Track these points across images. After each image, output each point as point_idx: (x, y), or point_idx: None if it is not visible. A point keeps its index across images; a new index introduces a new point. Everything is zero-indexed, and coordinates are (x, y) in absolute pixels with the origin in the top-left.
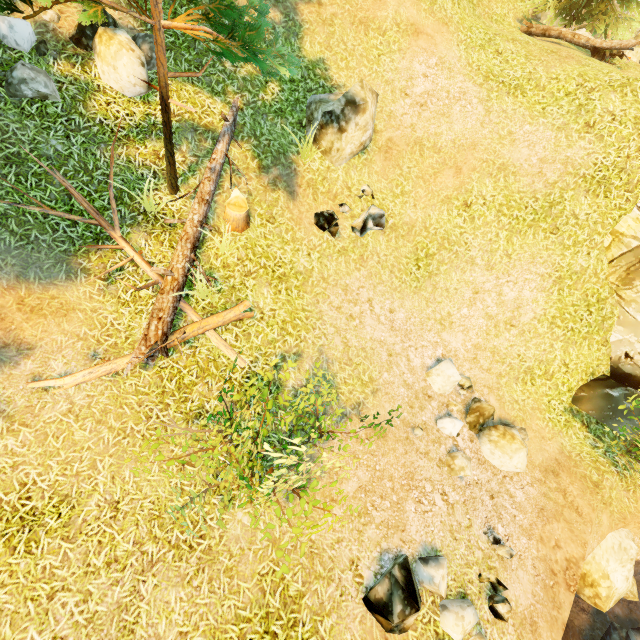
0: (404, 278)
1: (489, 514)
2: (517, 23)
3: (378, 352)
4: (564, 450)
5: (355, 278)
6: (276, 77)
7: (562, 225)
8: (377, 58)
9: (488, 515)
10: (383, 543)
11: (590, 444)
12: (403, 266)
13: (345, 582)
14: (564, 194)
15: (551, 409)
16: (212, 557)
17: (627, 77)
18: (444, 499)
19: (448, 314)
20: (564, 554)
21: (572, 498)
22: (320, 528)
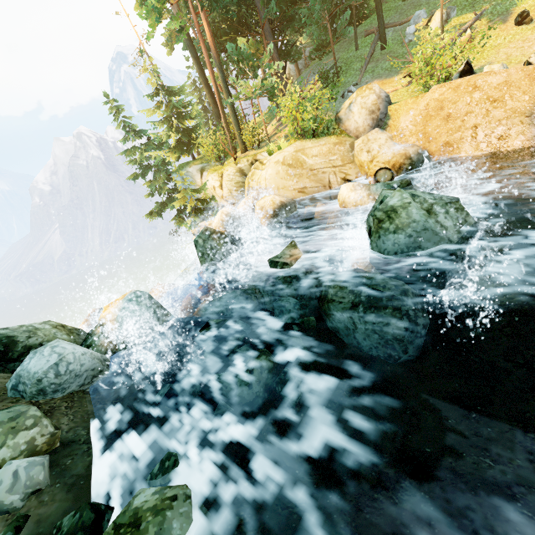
0: None
1: None
2: None
3: None
4: None
5: None
6: None
7: None
8: None
9: None
10: None
11: None
12: None
13: None
14: None
15: None
16: None
17: None
18: None
19: None
20: None
21: None
22: None
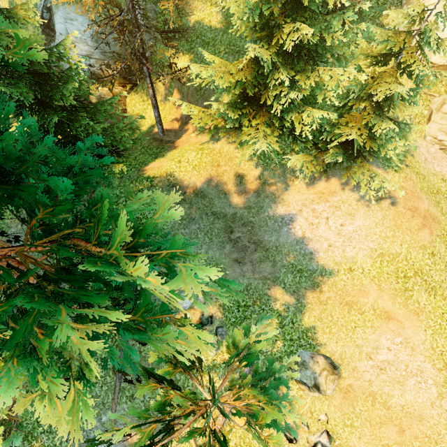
0: None
1: None
2: None
3: None
4: None
5: None
6: (282, 337)
7: None
8: (353, 328)
9: None
10: None
11: None
12: None
13: None
14: None
15: None
16: None
17: None
18: None
19: None
20: None
21: None
22: None
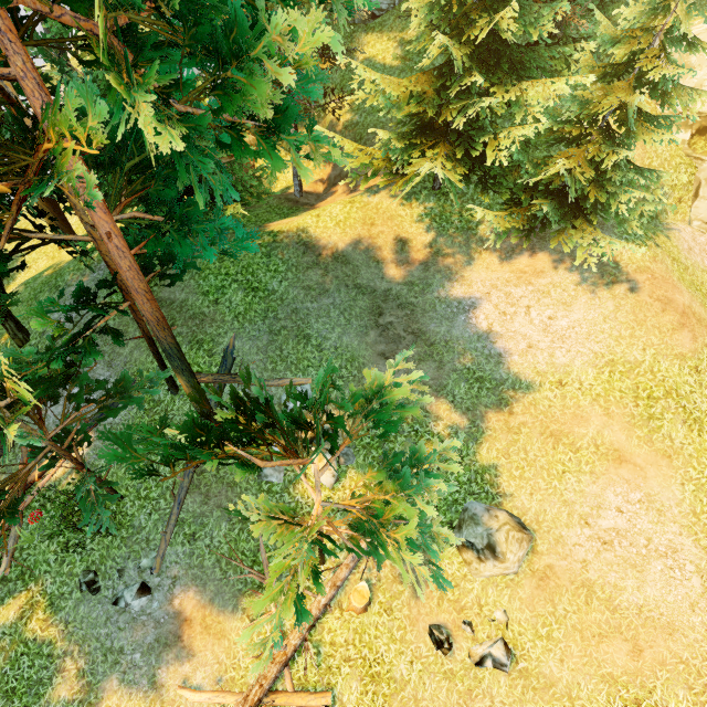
0: None
1: None
2: None
3: None
4: None
5: None
6: None
7: None
8: (560, 474)
9: None
10: None
11: None
12: None
13: None
14: None
15: None
16: None
17: None
18: None
19: None
20: None
21: None
22: None
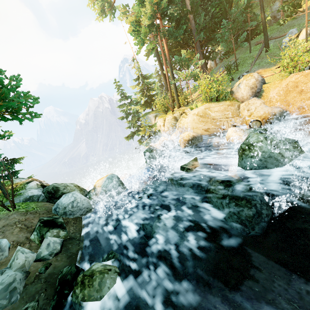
0: None
1: None
2: None
3: None
4: None
5: None
6: None
7: None
8: None
9: None
10: None
11: None
12: None
13: None
14: None
15: None
16: None
17: None
18: None
19: None
20: None
21: None
22: None
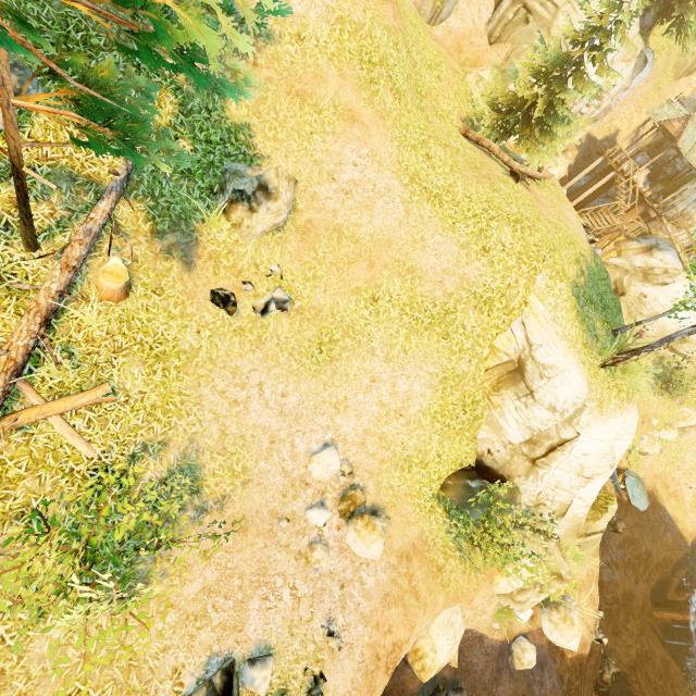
0: (304, 361)
1: (334, 605)
2: (460, 122)
3: (259, 439)
4: (423, 535)
5: (248, 360)
6: (190, 134)
7: (452, 332)
8: (309, 135)
9: (332, 606)
10: (215, 646)
11: (446, 529)
12: (305, 349)
13: (162, 693)
14: (458, 305)
15: (421, 495)
16: (3, 683)
17: (522, 213)
18: (293, 593)
19: (345, 398)
20: (393, 638)
21: (416, 582)
22: (147, 637)
